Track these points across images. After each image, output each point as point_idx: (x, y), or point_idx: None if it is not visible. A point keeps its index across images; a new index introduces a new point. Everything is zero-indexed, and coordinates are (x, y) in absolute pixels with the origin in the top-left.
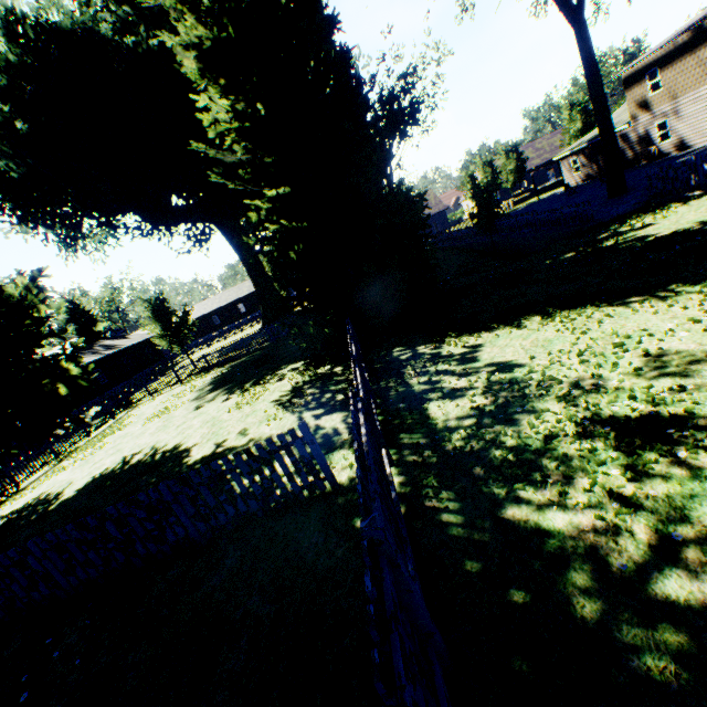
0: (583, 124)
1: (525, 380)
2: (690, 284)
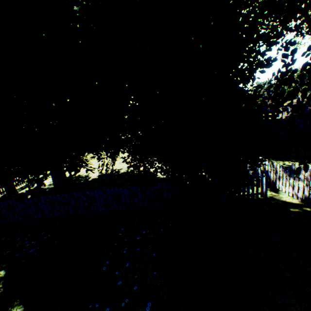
0: None
1: None
2: None
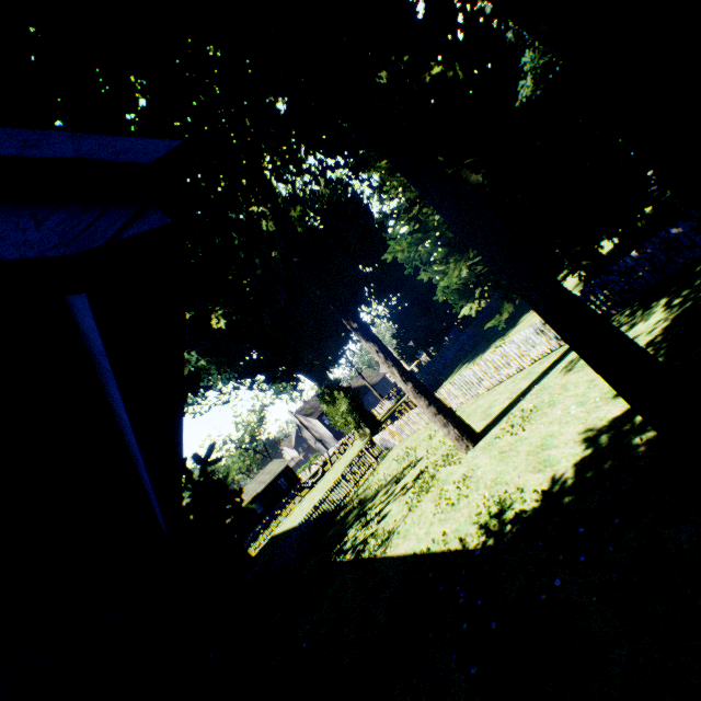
0: None
1: None
2: None
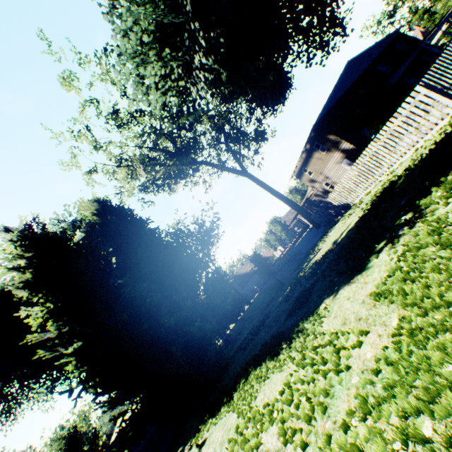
0: (301, 195)
1: None
2: (307, 318)
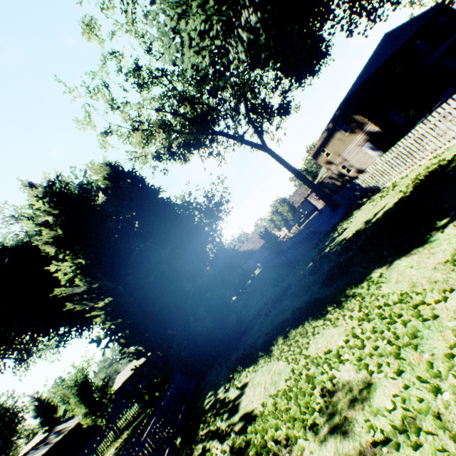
0: (311, 177)
1: (248, 450)
2: (355, 285)
